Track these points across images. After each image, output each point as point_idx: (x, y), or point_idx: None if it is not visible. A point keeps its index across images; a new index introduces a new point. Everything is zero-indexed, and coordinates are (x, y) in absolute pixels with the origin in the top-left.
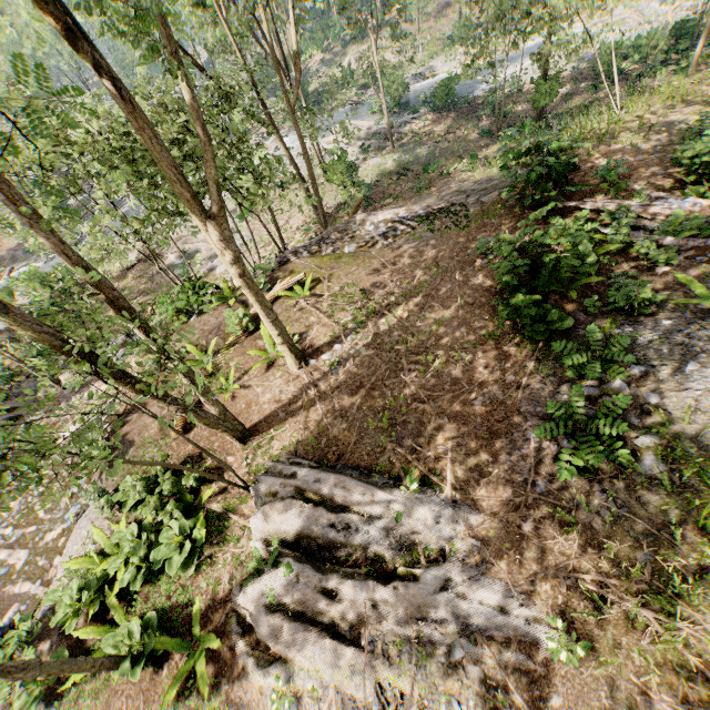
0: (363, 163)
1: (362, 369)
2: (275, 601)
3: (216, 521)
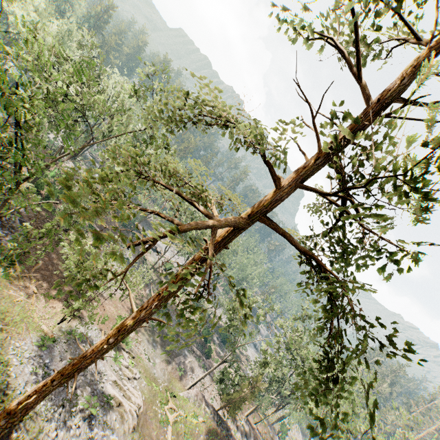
0: (288, 437)
1: (259, 439)
2: (241, 427)
3: (239, 413)
